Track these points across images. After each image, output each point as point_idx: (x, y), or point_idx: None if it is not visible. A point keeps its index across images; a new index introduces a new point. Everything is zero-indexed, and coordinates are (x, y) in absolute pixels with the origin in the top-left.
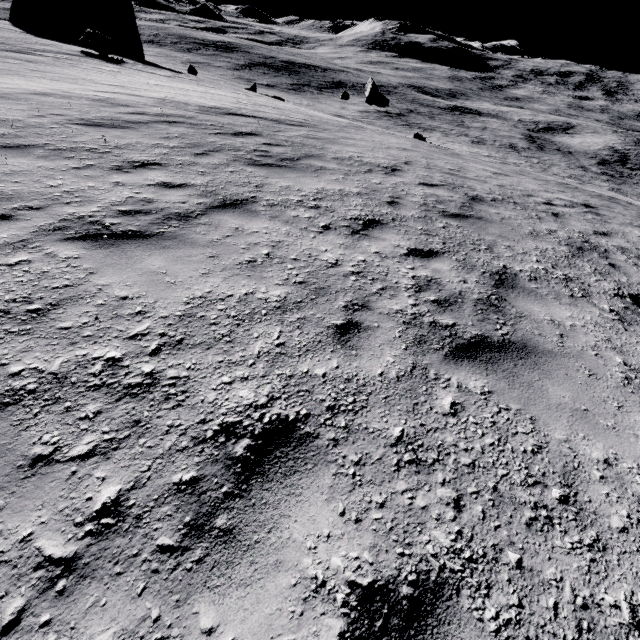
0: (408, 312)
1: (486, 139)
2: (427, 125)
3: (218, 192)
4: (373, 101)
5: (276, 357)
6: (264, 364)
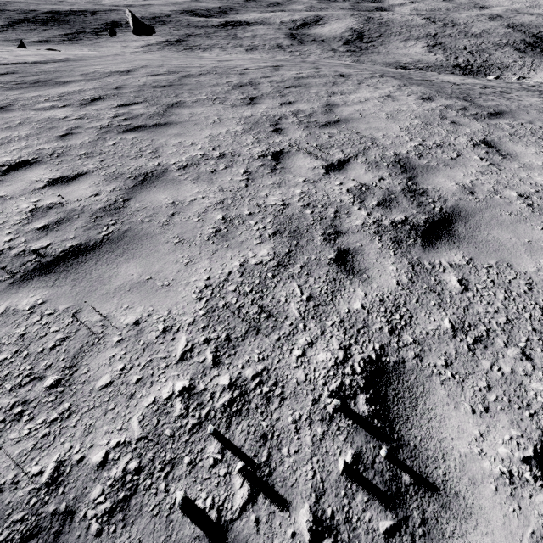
0: (105, 125)
1: (257, 45)
2: (206, 45)
3: None
4: (139, 32)
5: (23, 149)
6: (17, 151)
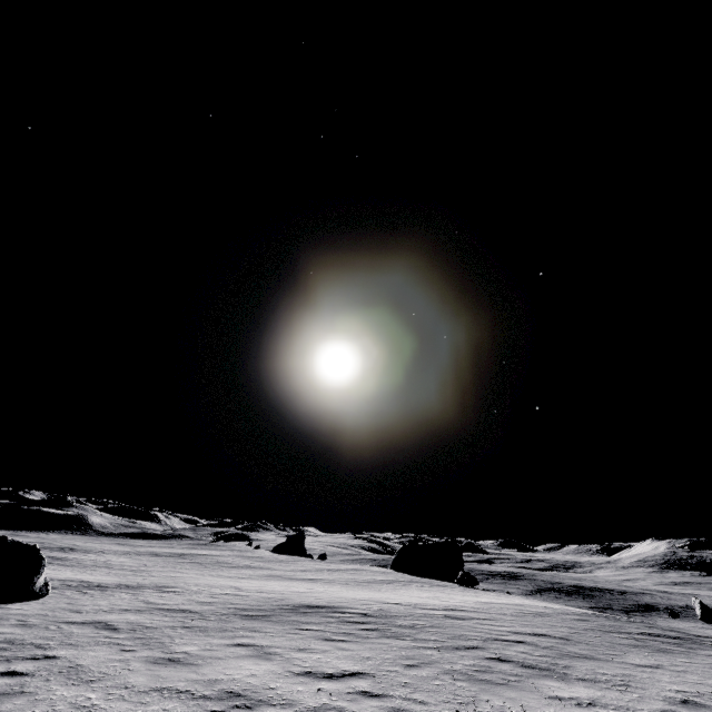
0: None
1: None
2: None
3: (662, 634)
4: (709, 618)
5: None
6: None
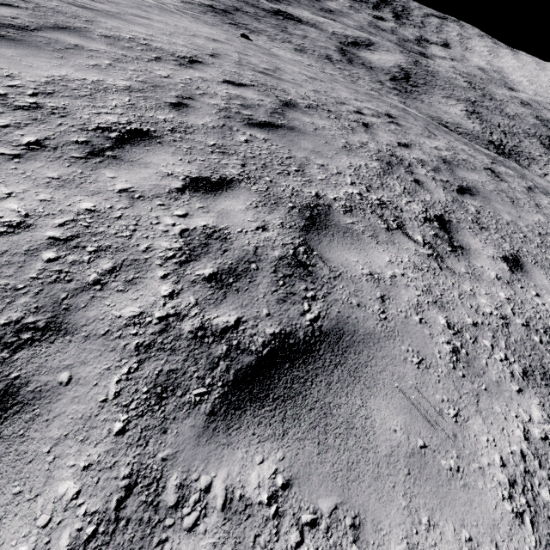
0: (154, 317)
1: (307, 48)
2: (254, 27)
3: None
4: None
5: None
6: None
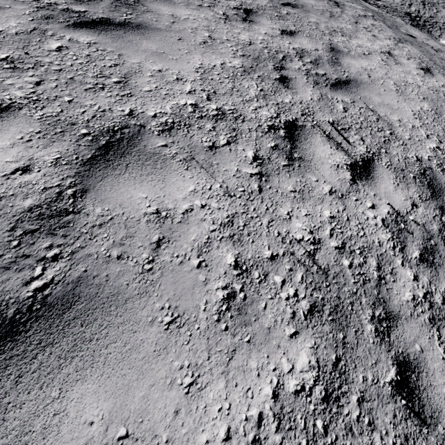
0: (45, 2)
1: None
2: None
3: None
4: None
5: None
6: None
